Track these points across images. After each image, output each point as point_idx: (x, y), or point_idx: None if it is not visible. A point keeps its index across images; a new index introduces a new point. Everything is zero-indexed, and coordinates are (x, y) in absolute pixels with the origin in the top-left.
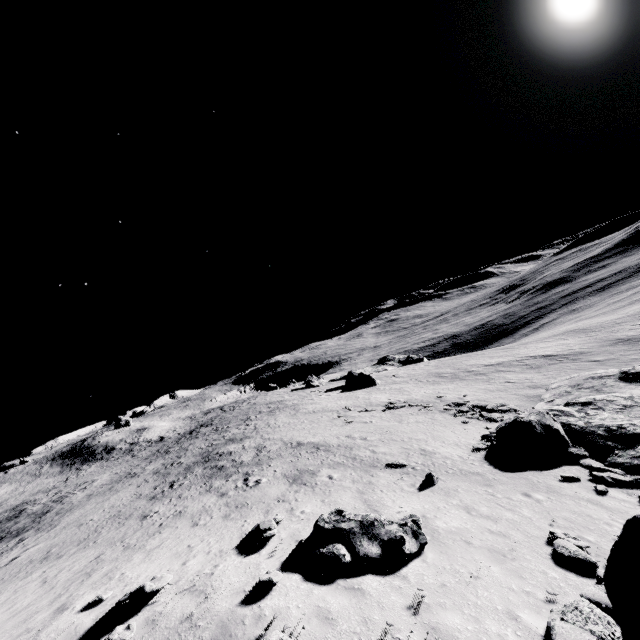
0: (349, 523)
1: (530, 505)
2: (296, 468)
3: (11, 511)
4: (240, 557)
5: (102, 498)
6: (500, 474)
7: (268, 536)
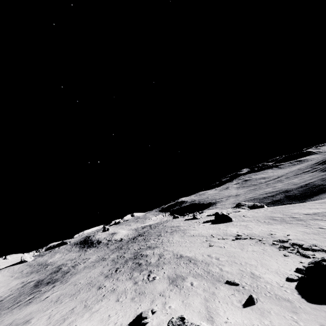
0: None
1: None
2: (175, 273)
3: (57, 268)
4: None
5: (88, 270)
6: (305, 304)
7: (144, 323)
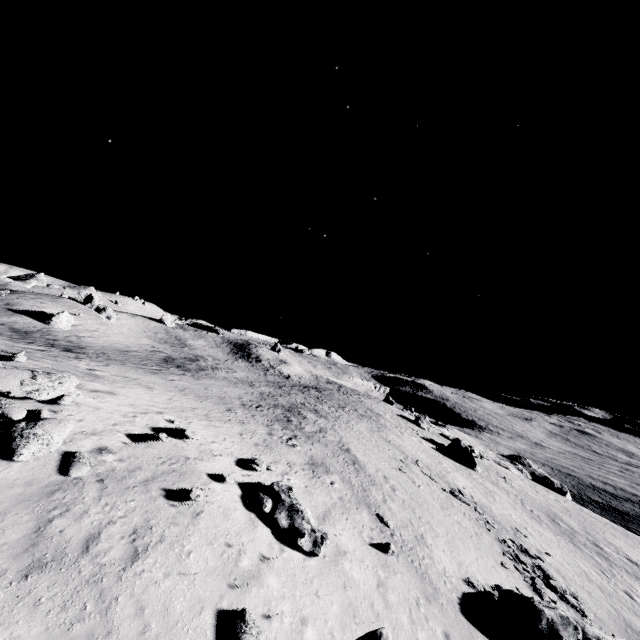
0: (287, 497)
1: (435, 639)
2: (323, 460)
3: (194, 356)
4: (233, 463)
5: (227, 384)
6: (454, 609)
7: (253, 467)
